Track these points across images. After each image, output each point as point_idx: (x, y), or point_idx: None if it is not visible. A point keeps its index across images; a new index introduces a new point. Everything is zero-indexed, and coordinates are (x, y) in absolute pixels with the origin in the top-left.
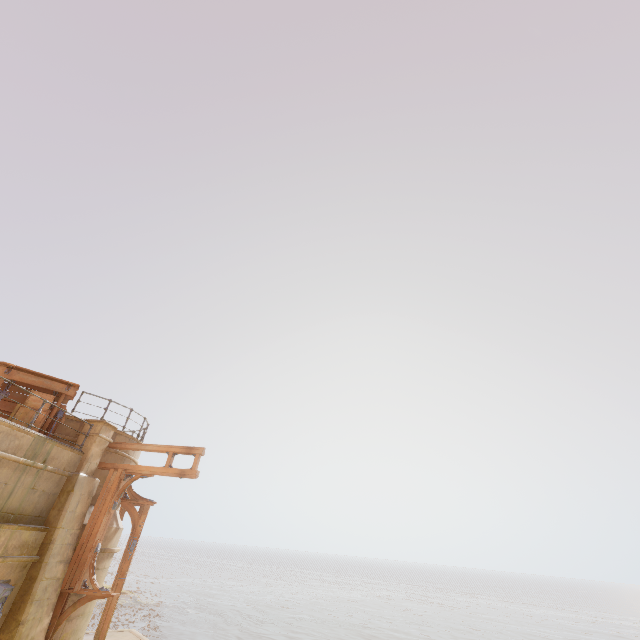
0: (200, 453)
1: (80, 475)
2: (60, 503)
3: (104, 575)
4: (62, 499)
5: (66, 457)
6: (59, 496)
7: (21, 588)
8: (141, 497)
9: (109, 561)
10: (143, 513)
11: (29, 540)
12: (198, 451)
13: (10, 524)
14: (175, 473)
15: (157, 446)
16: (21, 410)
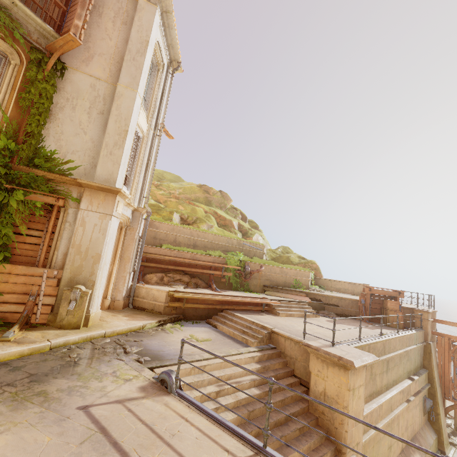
0: None
1: (430, 344)
2: (426, 358)
3: None
4: (426, 356)
5: (420, 335)
6: (423, 354)
7: (428, 397)
8: None
9: None
10: (454, 353)
11: (424, 377)
12: None
13: (421, 374)
14: None
15: None
16: (390, 313)
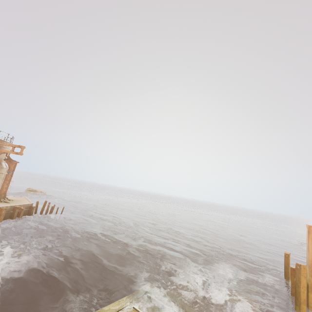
0: (23, 148)
1: None
2: None
3: (0, 179)
4: None
5: None
6: None
7: None
8: (11, 159)
9: (1, 176)
10: (12, 164)
11: None
12: (22, 147)
13: None
14: (14, 153)
15: (8, 144)
16: None
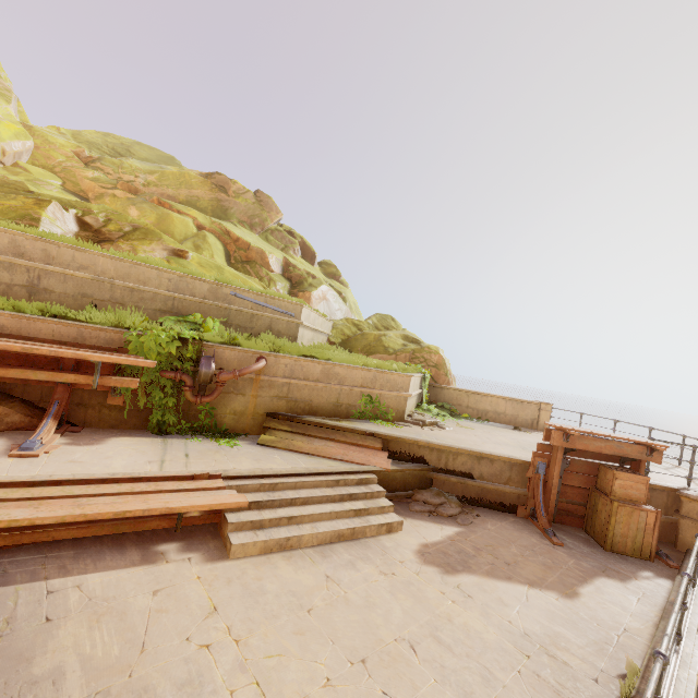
0: None
1: None
2: None
3: None
4: None
5: None
6: None
7: None
8: None
9: None
10: None
11: None
12: None
13: None
14: None
15: None
16: (619, 511)
